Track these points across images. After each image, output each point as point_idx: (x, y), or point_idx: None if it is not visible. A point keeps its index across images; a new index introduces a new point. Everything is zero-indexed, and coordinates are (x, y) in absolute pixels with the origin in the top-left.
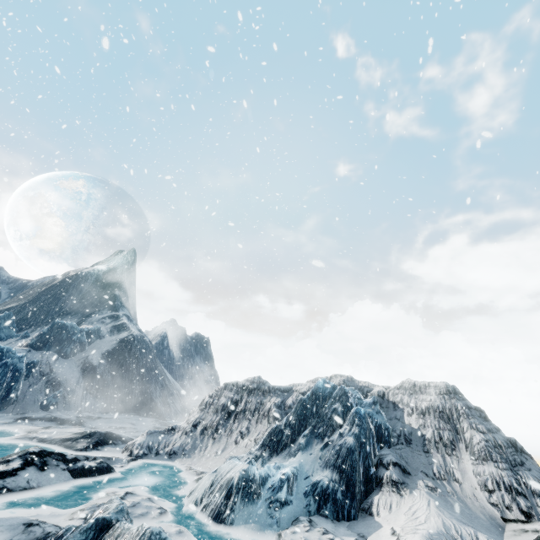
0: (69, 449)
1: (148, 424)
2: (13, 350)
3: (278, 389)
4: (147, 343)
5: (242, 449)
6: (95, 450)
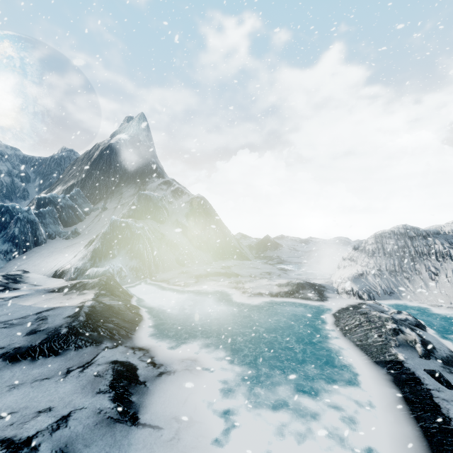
0: (310, 300)
1: (268, 267)
2: (132, 223)
3: (433, 232)
4: (209, 203)
5: (447, 284)
6: (327, 298)
